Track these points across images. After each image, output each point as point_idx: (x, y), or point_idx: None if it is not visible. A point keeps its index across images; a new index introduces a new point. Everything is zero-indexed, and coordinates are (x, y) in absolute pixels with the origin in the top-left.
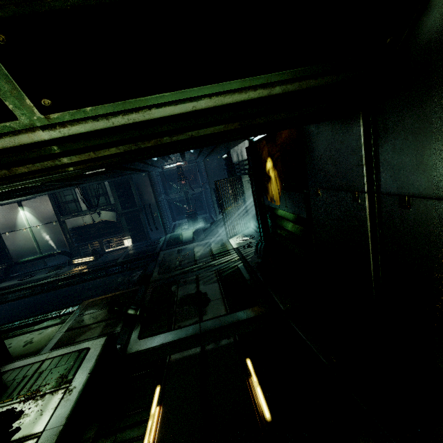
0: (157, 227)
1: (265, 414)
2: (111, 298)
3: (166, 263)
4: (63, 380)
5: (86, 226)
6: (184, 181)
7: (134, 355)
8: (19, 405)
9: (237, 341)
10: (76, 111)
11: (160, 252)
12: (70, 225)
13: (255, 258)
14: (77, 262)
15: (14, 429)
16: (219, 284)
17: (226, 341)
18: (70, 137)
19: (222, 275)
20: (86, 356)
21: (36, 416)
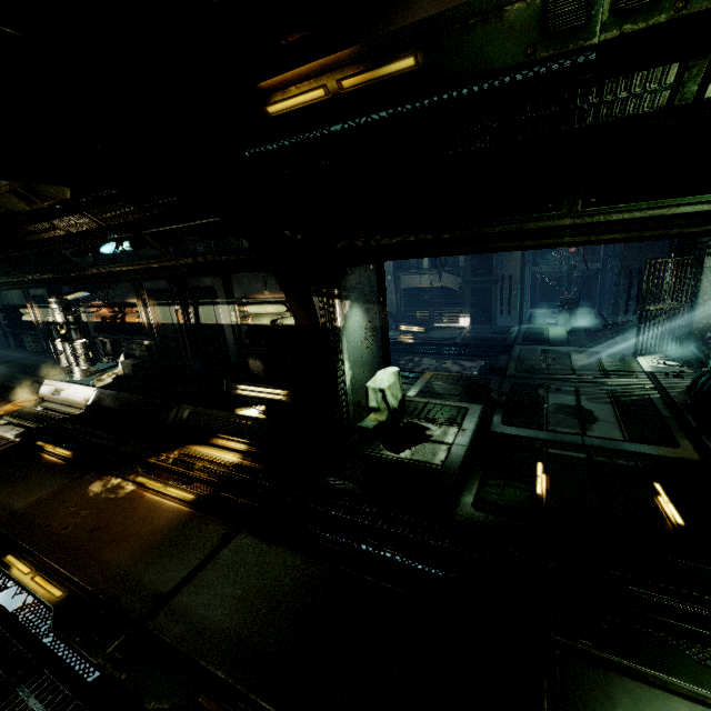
0: (510, 310)
1: (676, 520)
2: (458, 378)
3: (525, 361)
4: (453, 421)
5: (420, 289)
6: (574, 248)
7: (501, 435)
8: (423, 423)
9: (640, 467)
10: (609, 207)
11: (515, 346)
12: (404, 284)
13: (687, 395)
14: (403, 329)
15: (428, 435)
16: (613, 408)
17: (623, 462)
18: (587, 224)
19: (619, 399)
20: (467, 413)
21: (441, 434)
